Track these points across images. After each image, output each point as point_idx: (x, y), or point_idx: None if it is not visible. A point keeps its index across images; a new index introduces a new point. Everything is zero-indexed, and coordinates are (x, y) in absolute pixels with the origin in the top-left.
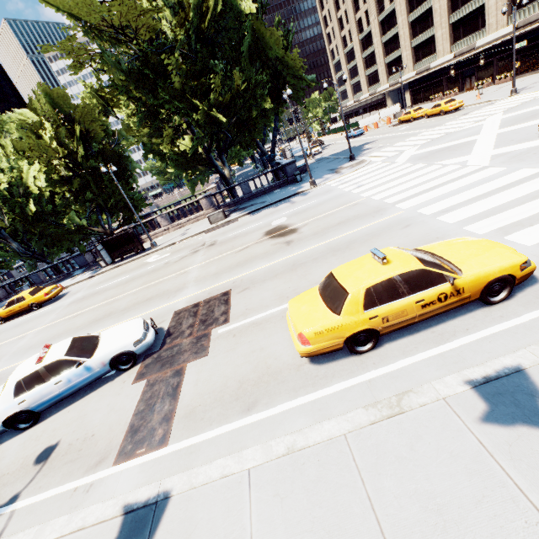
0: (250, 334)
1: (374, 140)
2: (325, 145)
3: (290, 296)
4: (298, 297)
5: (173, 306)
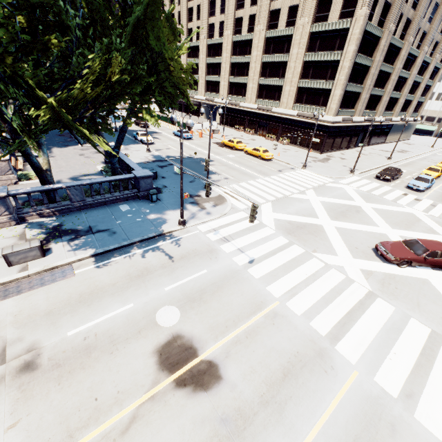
0: None
1: (210, 158)
2: (151, 129)
3: None
4: None
5: None
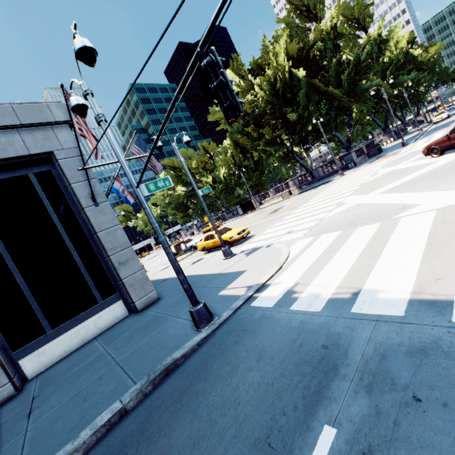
0: None
1: None
2: None
3: None
4: None
5: None
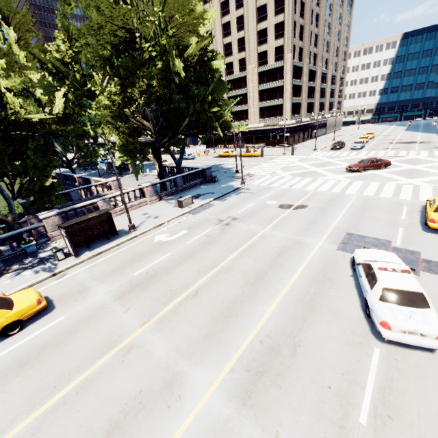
0: (416, 240)
1: (221, 163)
2: None
3: (393, 226)
4: (436, 216)
5: (326, 249)
